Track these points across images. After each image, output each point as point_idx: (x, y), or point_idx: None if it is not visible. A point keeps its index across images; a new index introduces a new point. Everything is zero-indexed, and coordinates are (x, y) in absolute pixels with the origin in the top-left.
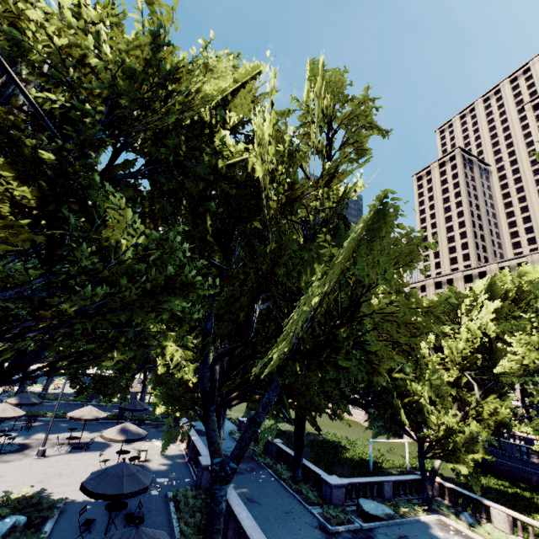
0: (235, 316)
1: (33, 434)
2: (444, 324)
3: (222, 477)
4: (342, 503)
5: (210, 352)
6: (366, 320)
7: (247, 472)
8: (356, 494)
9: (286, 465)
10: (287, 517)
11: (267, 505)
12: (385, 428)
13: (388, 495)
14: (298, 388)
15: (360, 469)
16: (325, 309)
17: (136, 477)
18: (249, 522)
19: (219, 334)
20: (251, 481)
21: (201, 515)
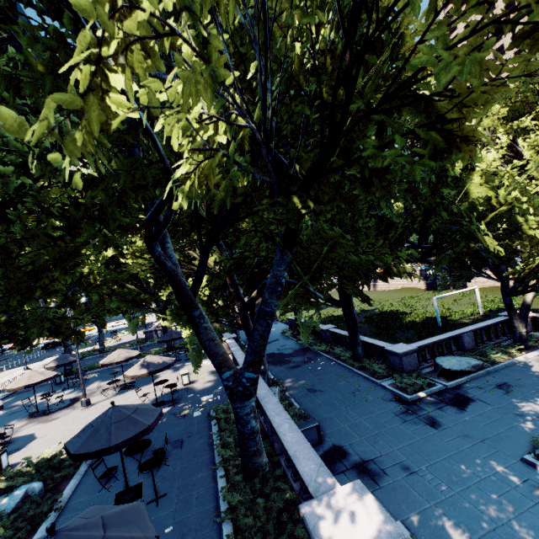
0: (140, 143)
1: (86, 386)
2: (520, 119)
3: (240, 392)
4: (416, 368)
5: (168, 241)
6: (412, 2)
7: (304, 364)
8: (429, 354)
9: (344, 346)
10: (355, 398)
11: (330, 391)
12: (452, 278)
13: (470, 346)
14: (319, 252)
15: (428, 328)
16: (308, 49)
17: (132, 420)
18: (293, 436)
19: (123, 187)
20: (309, 371)
21: None
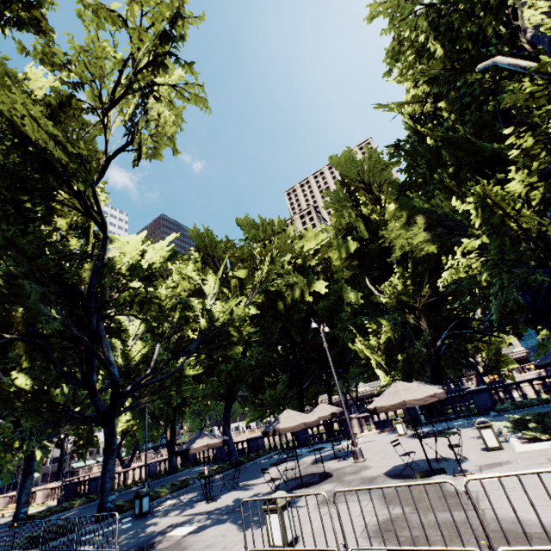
0: None
1: (245, 485)
2: None
3: None
4: None
5: None
6: None
7: None
8: None
9: None
10: None
11: None
12: (452, 369)
13: None
14: None
15: None
16: None
17: None
18: None
19: None
20: None
21: (545, 400)
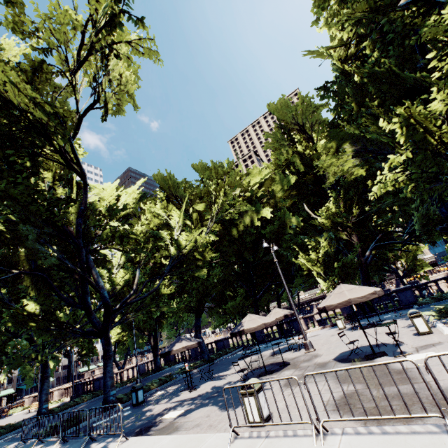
0: None
1: (219, 376)
2: None
3: None
4: None
5: None
6: None
7: None
8: None
9: None
10: None
11: None
12: (377, 275)
13: None
14: None
15: None
16: None
17: None
18: None
19: None
20: None
21: None
